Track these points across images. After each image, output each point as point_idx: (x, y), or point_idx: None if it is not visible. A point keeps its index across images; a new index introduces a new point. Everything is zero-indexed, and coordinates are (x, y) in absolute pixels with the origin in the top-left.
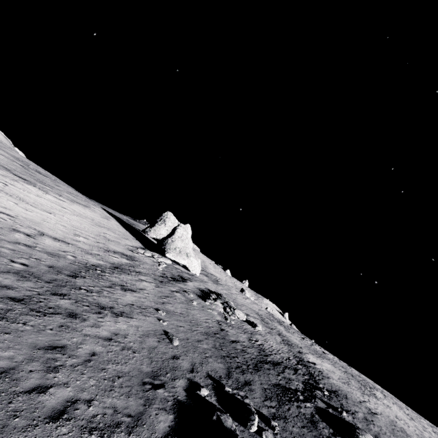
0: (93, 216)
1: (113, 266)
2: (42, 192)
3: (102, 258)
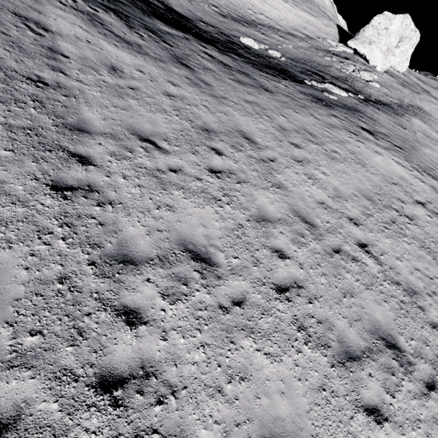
0: (312, 20)
1: (288, 33)
2: (282, 2)
3: (286, 30)
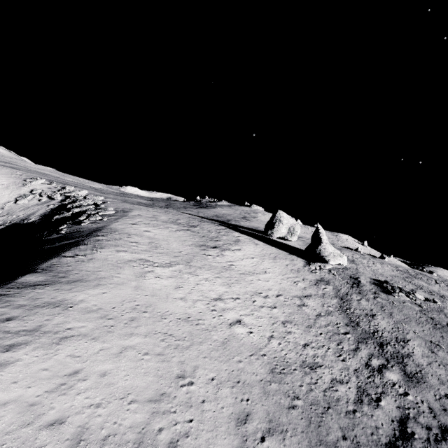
0: (257, 250)
1: (339, 299)
2: (233, 252)
3: (328, 295)
